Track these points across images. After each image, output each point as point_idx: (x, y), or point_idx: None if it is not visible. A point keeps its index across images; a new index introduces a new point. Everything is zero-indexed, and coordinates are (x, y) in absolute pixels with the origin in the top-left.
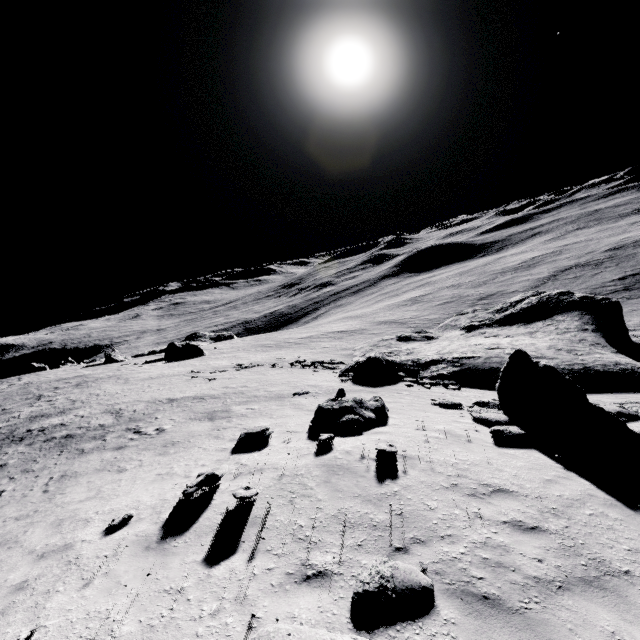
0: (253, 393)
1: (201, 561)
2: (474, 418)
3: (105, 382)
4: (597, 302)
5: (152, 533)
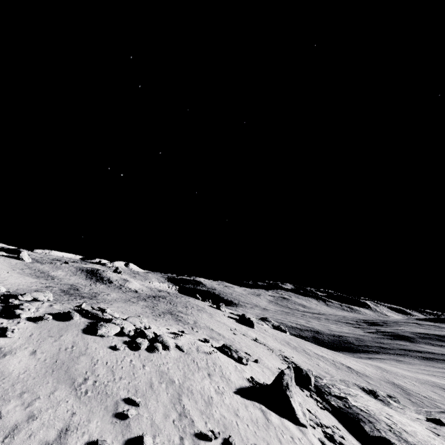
0: (235, 344)
1: (169, 336)
2: None
3: (206, 313)
4: None
5: (169, 331)
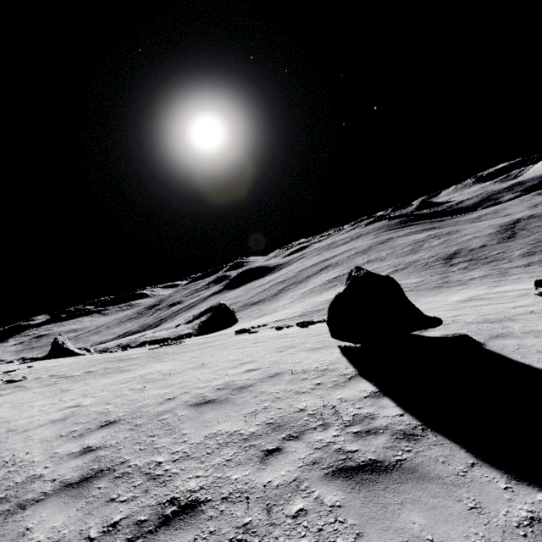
0: None
1: None
2: None
3: None
4: (219, 306)
5: None
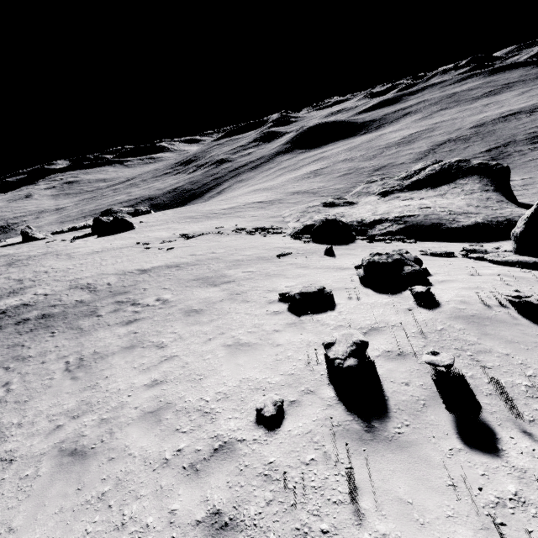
0: (231, 258)
1: (468, 449)
2: (489, 262)
3: (44, 259)
4: (492, 167)
5: (344, 420)
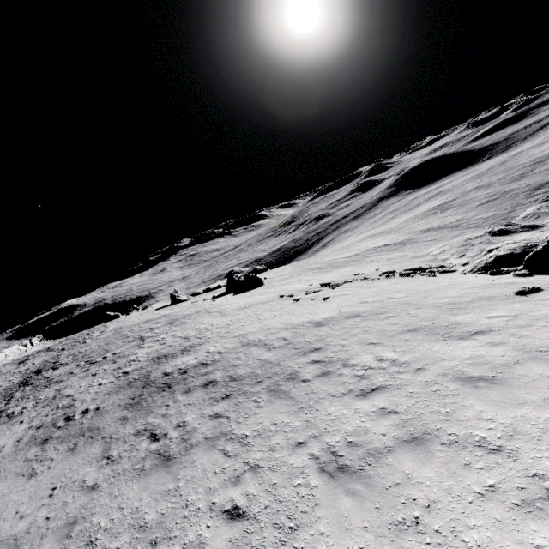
0: (431, 301)
1: None
2: None
3: (199, 317)
4: None
5: None
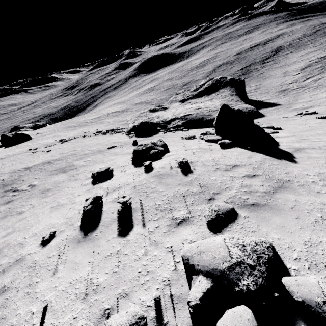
0: (82, 153)
1: (117, 236)
2: (205, 140)
3: None
4: (236, 81)
5: (76, 235)
